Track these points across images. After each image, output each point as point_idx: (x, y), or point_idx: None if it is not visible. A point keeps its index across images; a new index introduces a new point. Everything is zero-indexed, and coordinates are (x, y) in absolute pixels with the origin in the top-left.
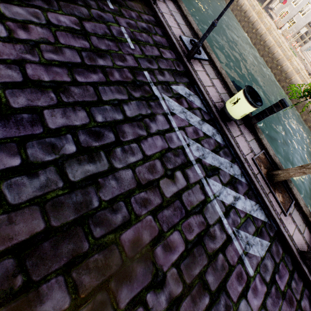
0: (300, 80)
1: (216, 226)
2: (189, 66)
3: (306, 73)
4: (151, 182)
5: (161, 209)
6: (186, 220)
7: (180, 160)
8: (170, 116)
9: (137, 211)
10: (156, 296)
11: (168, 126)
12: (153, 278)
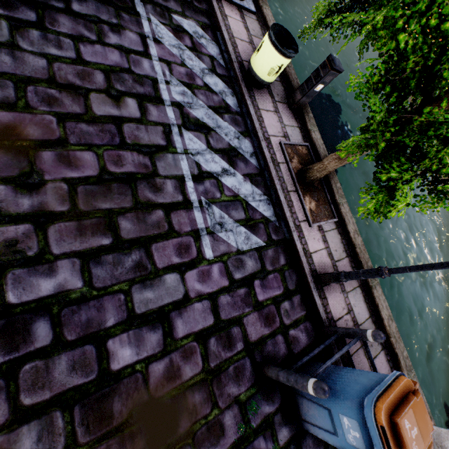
0: None
1: (171, 181)
2: (215, 5)
3: None
4: (75, 87)
5: (76, 120)
6: (118, 150)
7: (143, 90)
8: (151, 42)
9: (32, 102)
10: (16, 194)
11: (141, 49)
12: (21, 175)
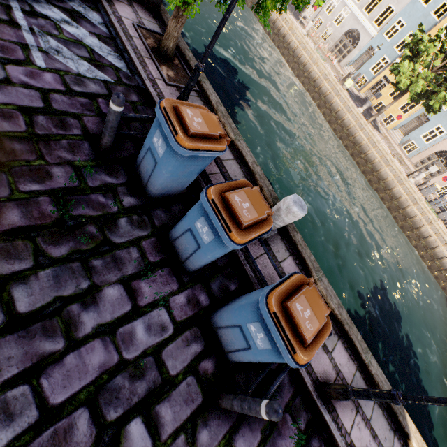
0: (329, 87)
1: None
2: None
3: (334, 78)
4: None
5: None
6: None
7: None
8: None
9: None
10: None
11: None
12: None
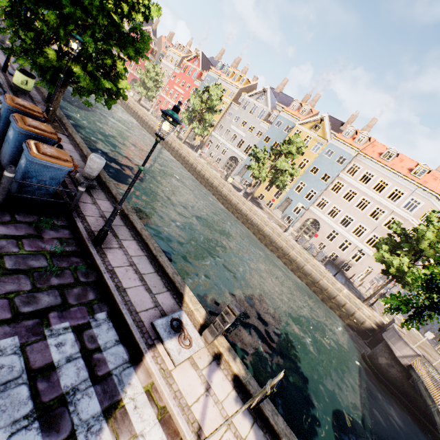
0: (217, 182)
1: None
2: (0, 71)
3: (219, 177)
4: None
5: None
6: None
7: None
8: None
9: None
10: None
11: None
12: None
